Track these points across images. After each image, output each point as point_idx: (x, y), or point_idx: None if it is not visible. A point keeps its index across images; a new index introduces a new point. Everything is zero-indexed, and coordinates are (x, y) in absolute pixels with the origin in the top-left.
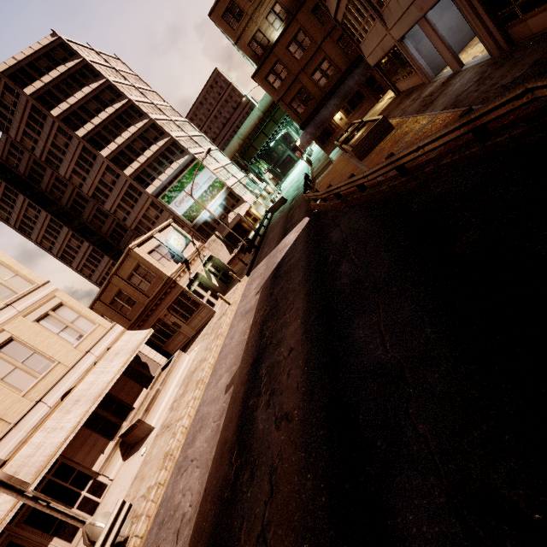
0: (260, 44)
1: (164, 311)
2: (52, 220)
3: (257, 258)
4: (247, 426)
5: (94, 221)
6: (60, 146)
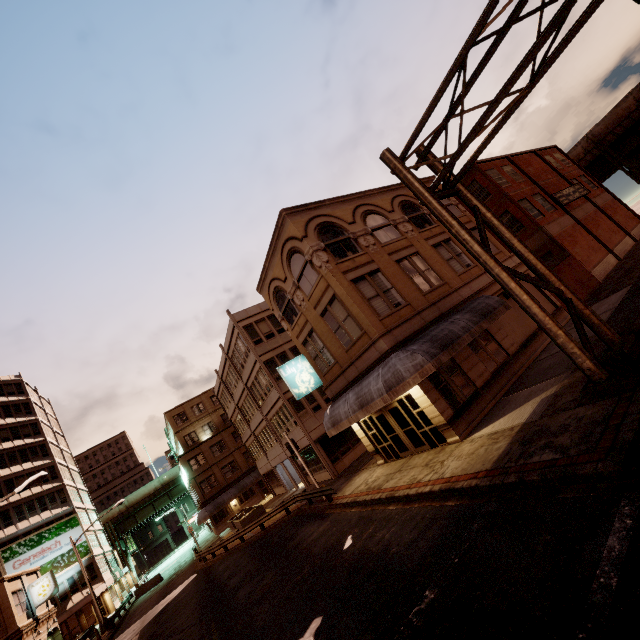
0: (192, 438)
1: None
2: None
3: (120, 630)
4: None
5: None
6: None
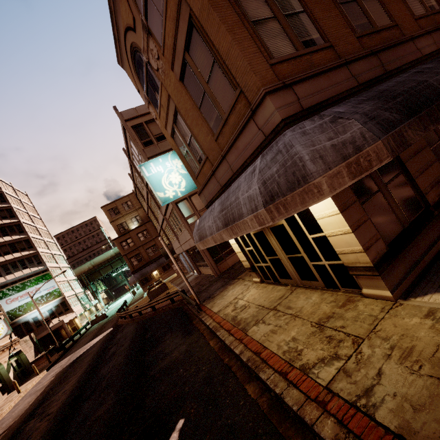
0: (124, 227)
1: None
2: None
3: (63, 356)
4: (16, 436)
5: None
6: None
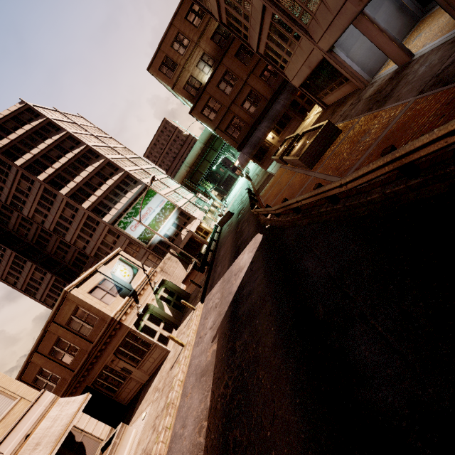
0: (193, 86)
1: (110, 356)
2: (16, 256)
3: (211, 279)
4: None
5: (58, 252)
6: (23, 190)
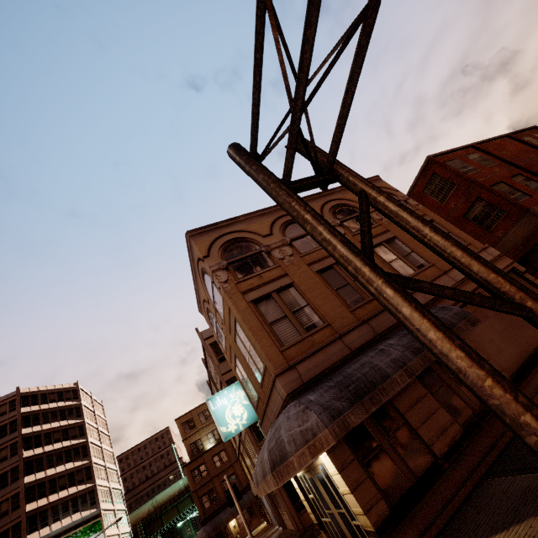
0: (197, 446)
1: None
2: None
3: None
4: None
5: None
6: None
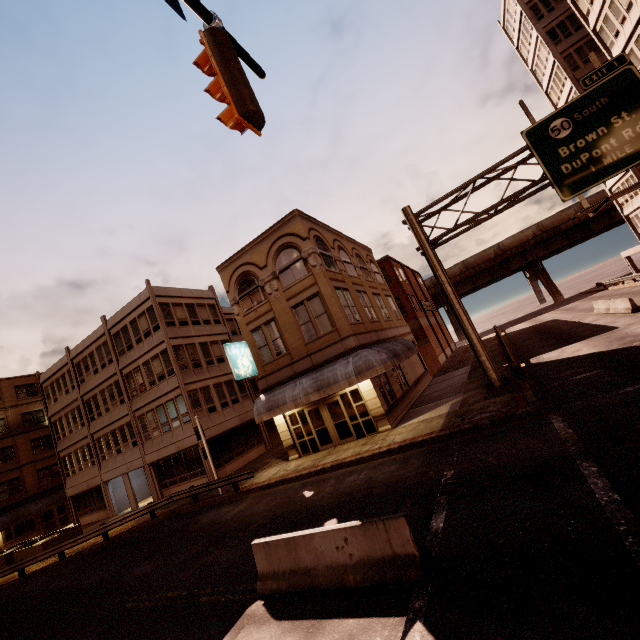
0: None
1: None
2: None
3: None
4: None
5: None
6: None
